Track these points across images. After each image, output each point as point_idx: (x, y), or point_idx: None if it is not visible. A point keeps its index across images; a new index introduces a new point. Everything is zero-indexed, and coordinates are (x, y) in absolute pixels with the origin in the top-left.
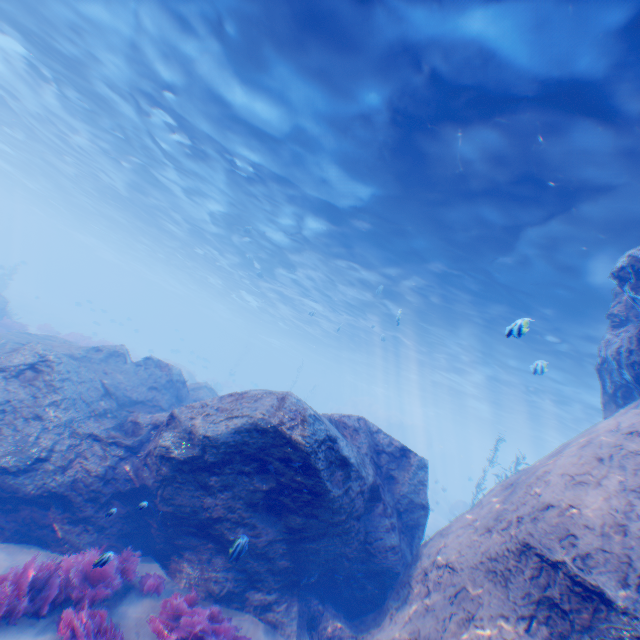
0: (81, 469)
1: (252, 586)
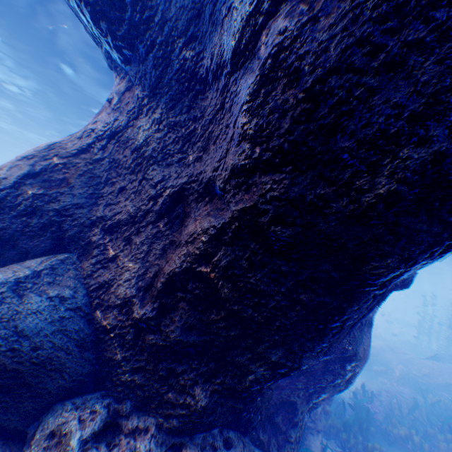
0: None
1: None
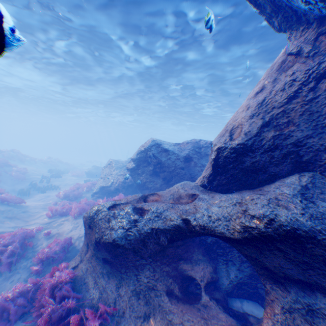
0: (118, 181)
1: None
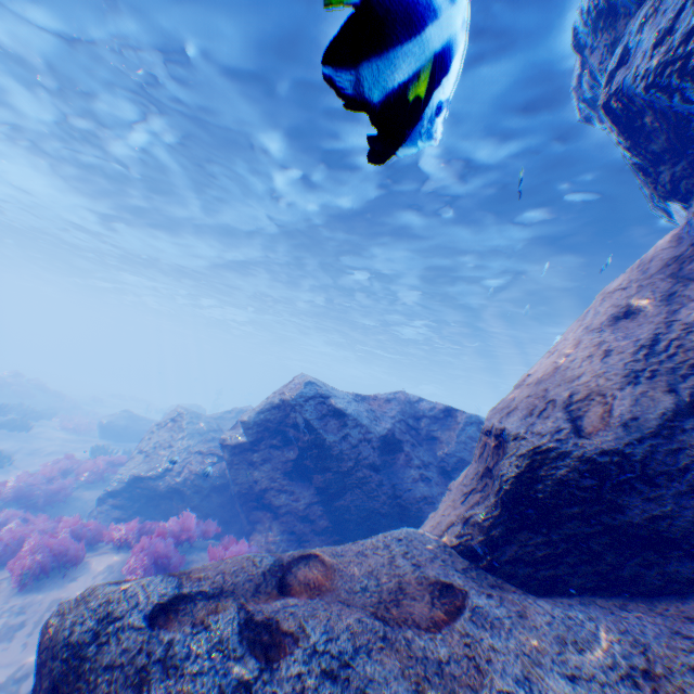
0: (188, 471)
1: (300, 544)
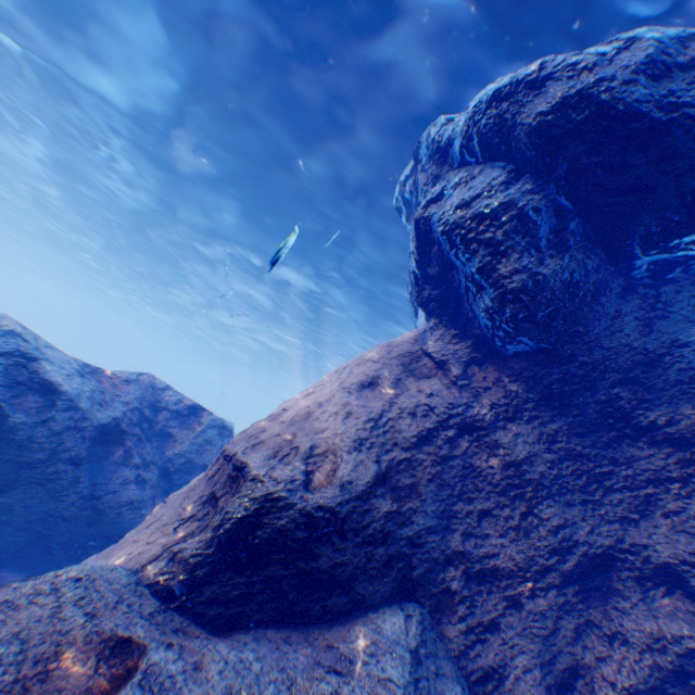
0: None
1: None
